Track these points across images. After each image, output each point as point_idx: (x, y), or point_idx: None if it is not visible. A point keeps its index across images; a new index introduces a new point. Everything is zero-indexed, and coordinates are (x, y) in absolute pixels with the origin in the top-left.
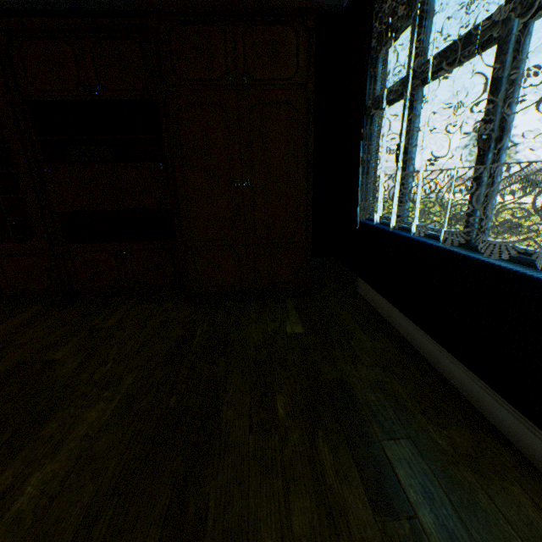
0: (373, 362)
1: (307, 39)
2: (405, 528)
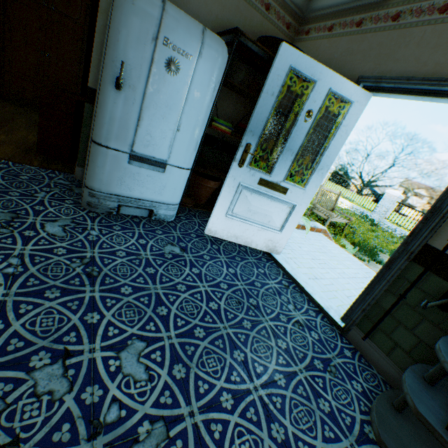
0: None
1: (87, 8)
2: None
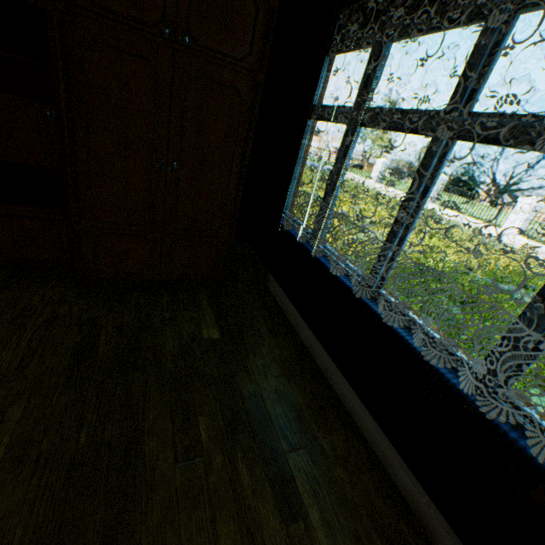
0: (281, 372)
1: (268, 19)
2: (301, 527)
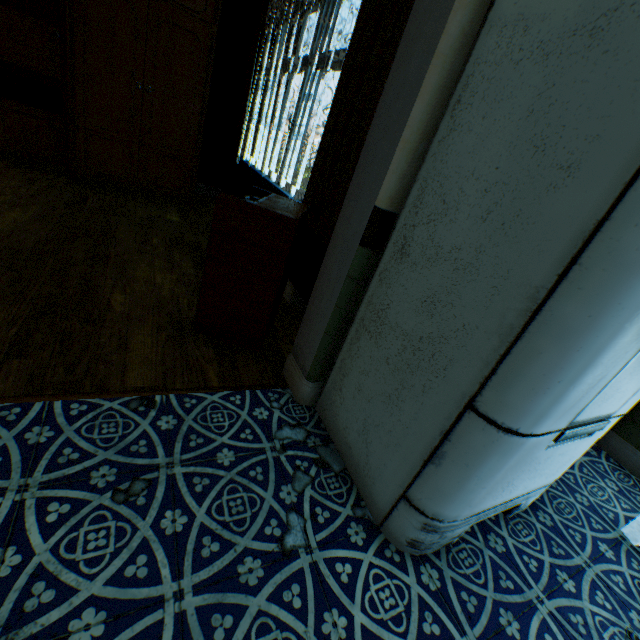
0: None
1: None
2: None
